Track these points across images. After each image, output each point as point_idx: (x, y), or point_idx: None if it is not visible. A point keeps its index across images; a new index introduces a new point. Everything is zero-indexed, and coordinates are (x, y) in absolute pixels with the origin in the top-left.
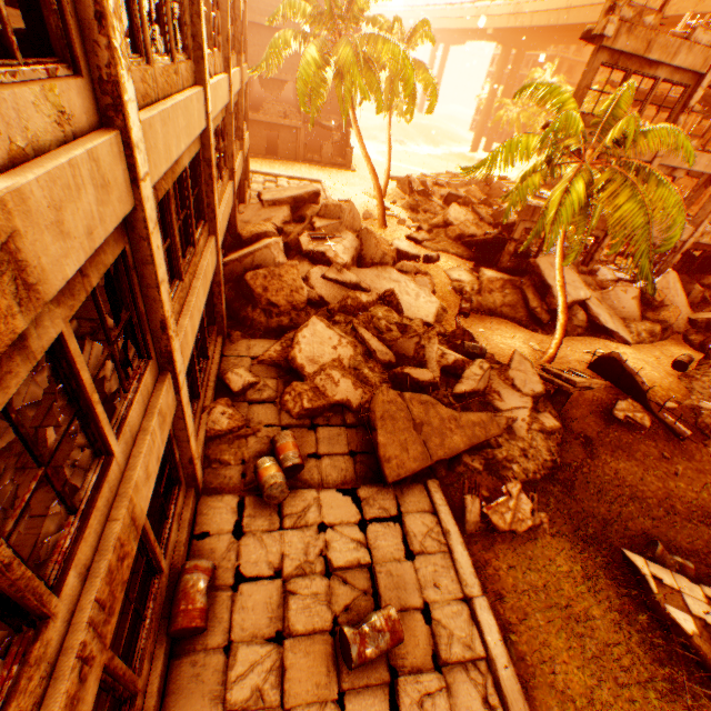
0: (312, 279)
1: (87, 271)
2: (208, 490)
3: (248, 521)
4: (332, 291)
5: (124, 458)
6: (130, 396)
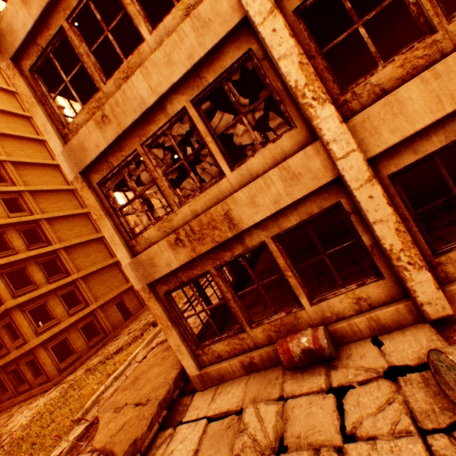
0: None
1: (204, 76)
2: (450, 330)
3: (413, 378)
4: None
5: (238, 183)
6: (259, 150)
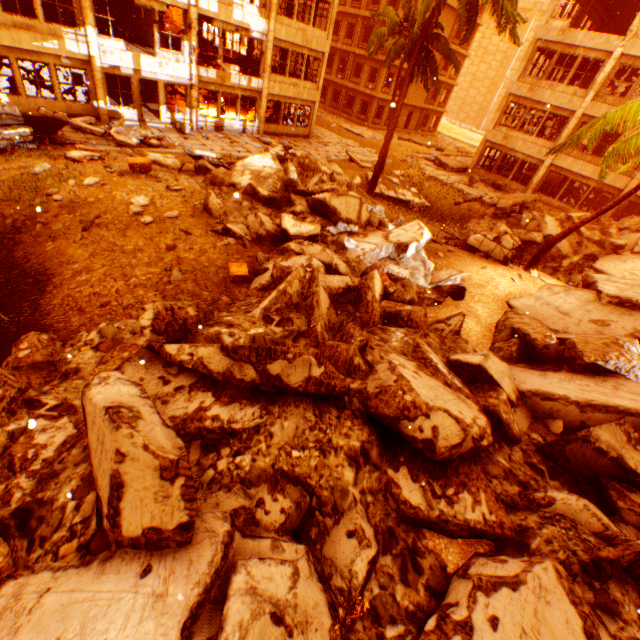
0: (636, 233)
1: (557, 111)
2: None
3: None
4: (626, 240)
5: (531, 142)
6: (543, 140)
